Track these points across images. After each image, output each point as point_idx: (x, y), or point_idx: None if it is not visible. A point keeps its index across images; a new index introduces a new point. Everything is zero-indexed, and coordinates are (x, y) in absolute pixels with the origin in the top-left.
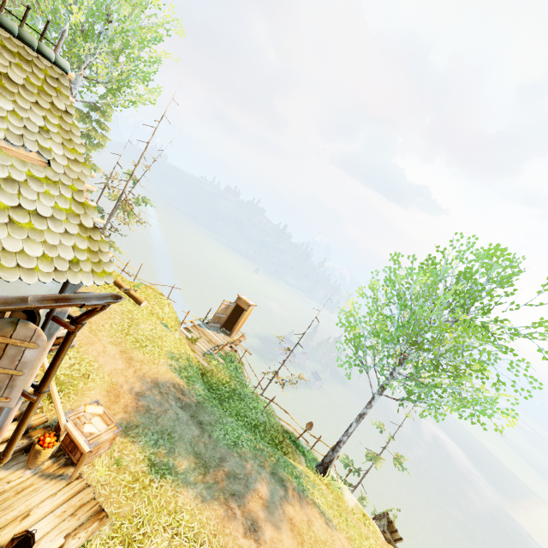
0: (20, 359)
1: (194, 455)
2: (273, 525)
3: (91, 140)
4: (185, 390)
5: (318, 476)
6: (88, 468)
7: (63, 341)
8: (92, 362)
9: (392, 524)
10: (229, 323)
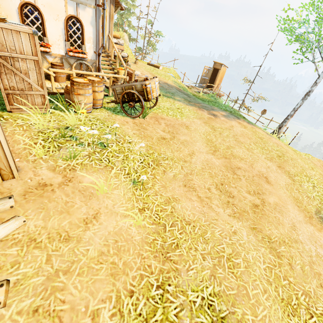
0: None
1: (184, 99)
2: (226, 119)
3: (129, 11)
4: (181, 90)
5: None
6: None
7: None
8: None
9: None
10: (211, 85)
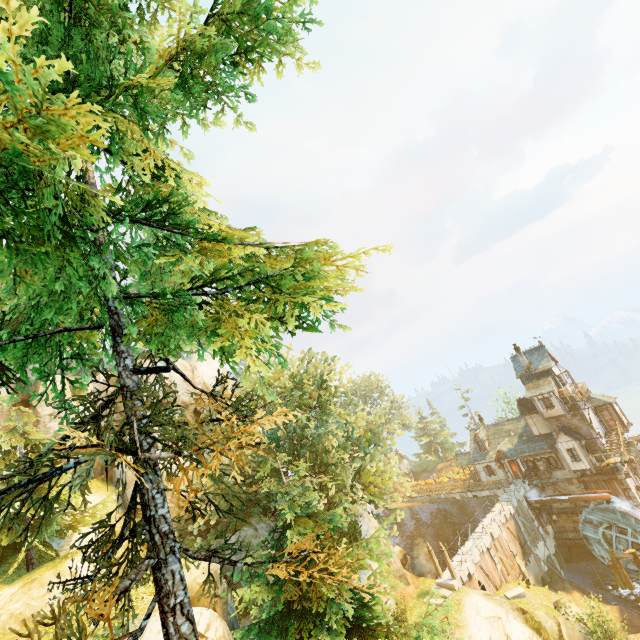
0: None
1: None
2: None
3: None
4: None
5: None
6: None
7: None
8: None
9: None
10: None
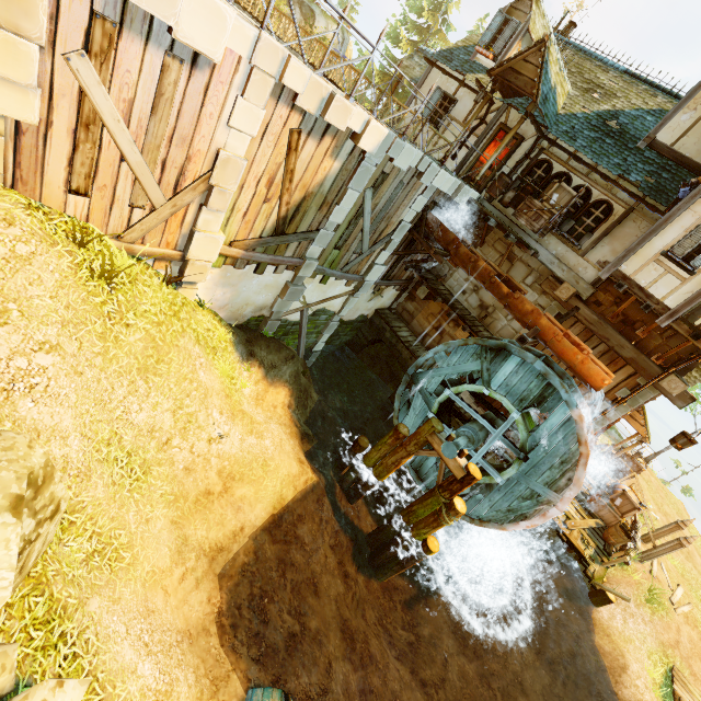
0: None
1: None
2: None
3: None
4: None
5: None
6: None
7: None
8: None
9: None
10: None
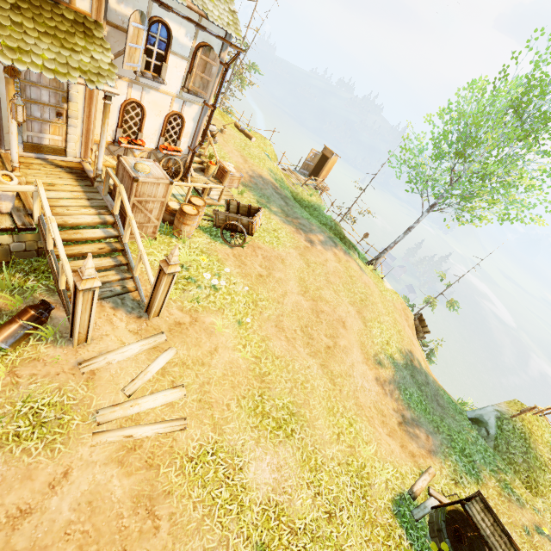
0: (211, 72)
1: (281, 209)
2: (323, 248)
3: None
4: (278, 188)
5: (366, 265)
6: (229, 190)
7: (223, 75)
8: (226, 154)
9: (424, 321)
10: (316, 173)
